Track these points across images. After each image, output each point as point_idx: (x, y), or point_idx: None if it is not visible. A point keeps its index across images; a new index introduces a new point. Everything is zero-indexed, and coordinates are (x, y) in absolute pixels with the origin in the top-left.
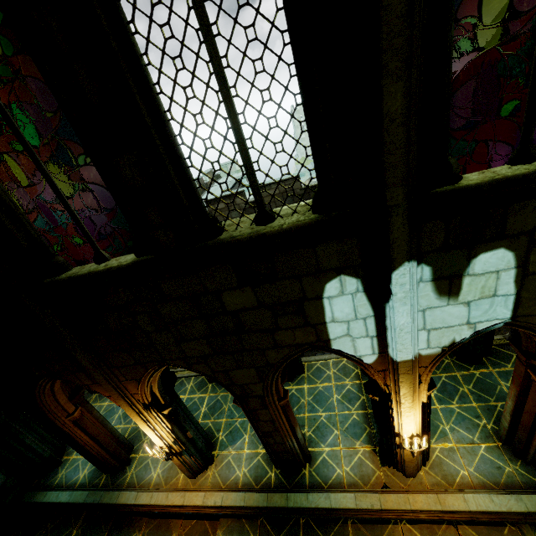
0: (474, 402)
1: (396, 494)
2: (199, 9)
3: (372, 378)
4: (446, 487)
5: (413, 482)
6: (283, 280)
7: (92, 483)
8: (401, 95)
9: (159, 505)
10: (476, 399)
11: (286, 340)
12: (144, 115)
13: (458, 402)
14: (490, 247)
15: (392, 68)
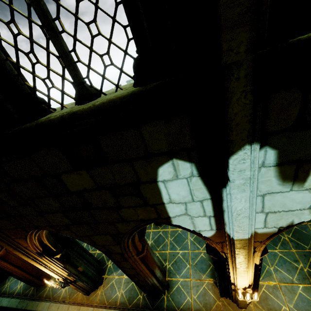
0: (293, 248)
1: None
2: None
3: (211, 245)
4: None
5: None
6: (114, 163)
7: (24, 293)
8: None
9: None
10: (295, 246)
11: (131, 216)
12: None
13: (280, 248)
14: None
15: None
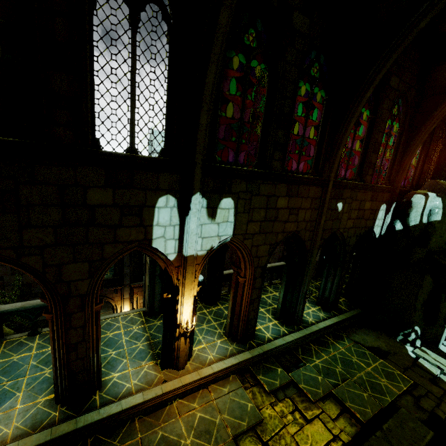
0: (214, 322)
1: (173, 380)
2: (135, 47)
3: (170, 275)
4: (202, 367)
5: (183, 372)
6: (135, 189)
7: None
8: (206, 119)
9: None
10: (215, 321)
11: (124, 236)
12: (87, 64)
13: (206, 324)
14: (227, 196)
15: (205, 109)
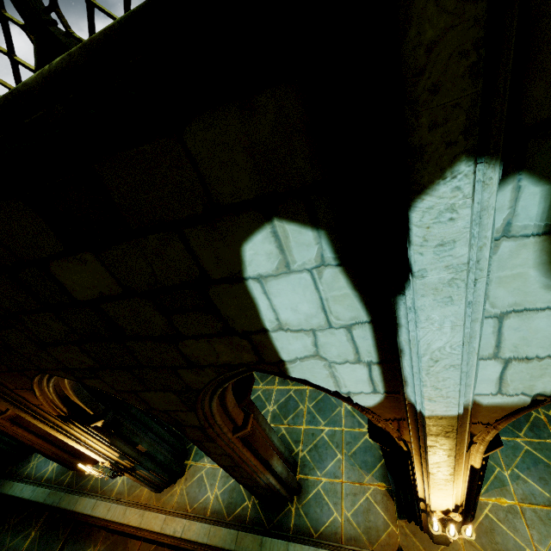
0: None
1: None
2: None
3: (376, 424)
4: None
5: None
6: (145, 235)
7: (58, 479)
8: None
9: (115, 522)
10: None
11: (204, 356)
12: None
13: (528, 434)
14: None
15: None
